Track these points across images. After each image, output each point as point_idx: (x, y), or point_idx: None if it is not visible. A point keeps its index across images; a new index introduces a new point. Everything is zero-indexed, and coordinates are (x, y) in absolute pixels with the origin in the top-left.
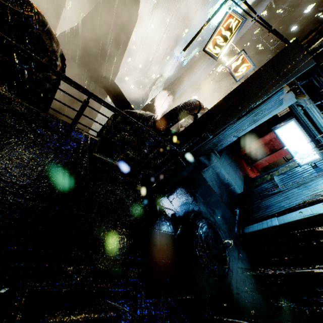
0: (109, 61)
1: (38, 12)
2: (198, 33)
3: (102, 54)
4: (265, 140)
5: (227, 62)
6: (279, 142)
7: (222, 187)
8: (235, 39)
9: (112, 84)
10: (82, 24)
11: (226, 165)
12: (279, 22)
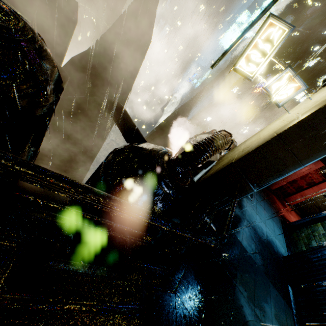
0: (119, 84)
1: (26, 27)
2: (234, 43)
3: (112, 77)
4: (303, 173)
5: (266, 83)
6: (319, 175)
7: (263, 251)
8: None
9: (119, 108)
10: (93, 48)
11: (260, 210)
12: (296, 44)
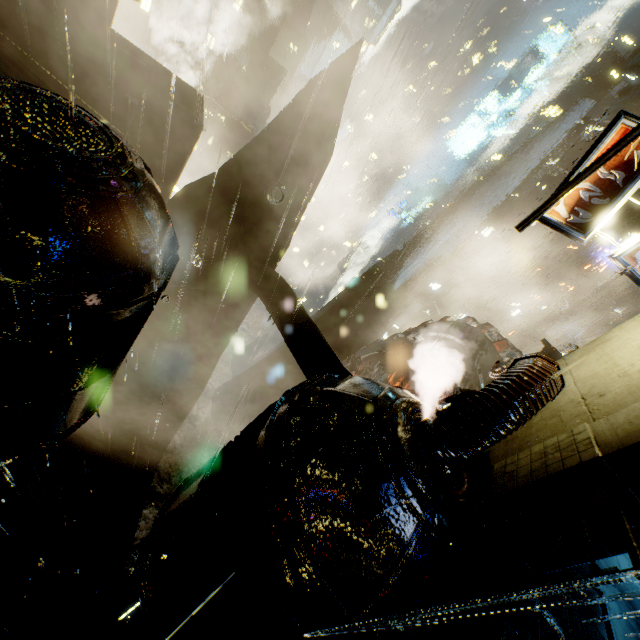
0: (272, 233)
1: (124, 153)
2: (577, 181)
3: (259, 221)
4: None
5: (619, 247)
6: None
7: None
8: (516, 179)
9: (279, 286)
10: (226, 169)
11: None
12: None
